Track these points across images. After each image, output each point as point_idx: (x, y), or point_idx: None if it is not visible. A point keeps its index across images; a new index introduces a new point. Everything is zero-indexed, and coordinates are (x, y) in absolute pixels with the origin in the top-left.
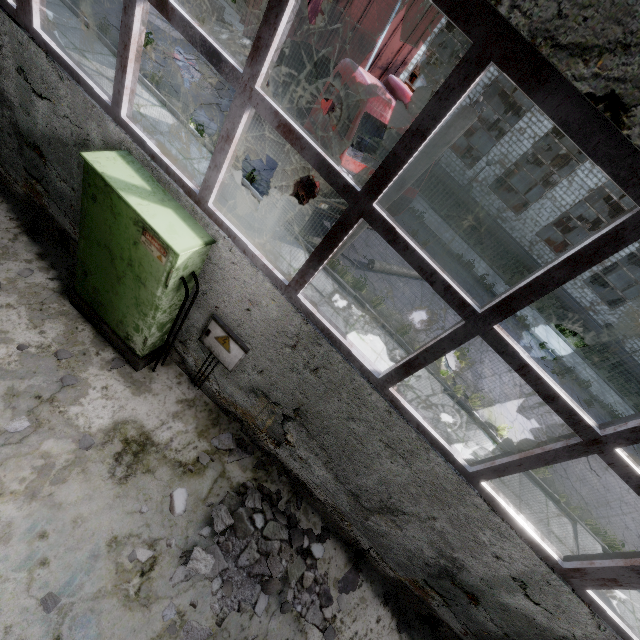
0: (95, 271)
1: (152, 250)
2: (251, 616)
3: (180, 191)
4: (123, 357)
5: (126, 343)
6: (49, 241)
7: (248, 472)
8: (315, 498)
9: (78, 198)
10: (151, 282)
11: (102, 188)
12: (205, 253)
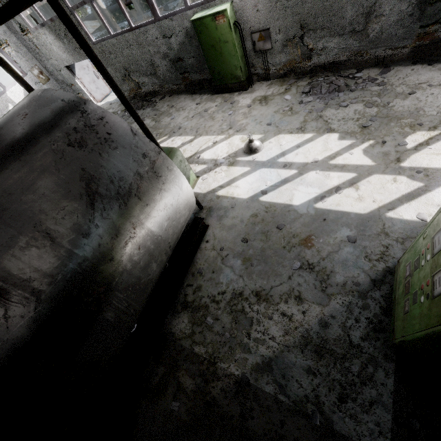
0: (214, 64)
1: (221, 22)
2: (339, 98)
3: (214, 2)
4: (240, 91)
5: (237, 83)
6: (198, 92)
7: (308, 81)
8: (343, 63)
9: (196, 59)
10: (228, 37)
11: (200, 24)
12: (233, 9)
